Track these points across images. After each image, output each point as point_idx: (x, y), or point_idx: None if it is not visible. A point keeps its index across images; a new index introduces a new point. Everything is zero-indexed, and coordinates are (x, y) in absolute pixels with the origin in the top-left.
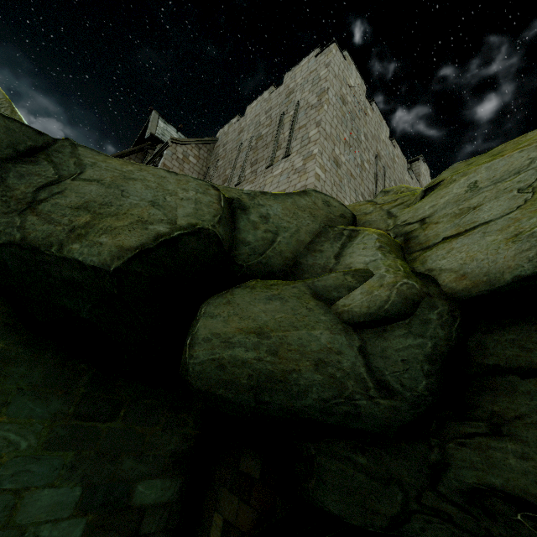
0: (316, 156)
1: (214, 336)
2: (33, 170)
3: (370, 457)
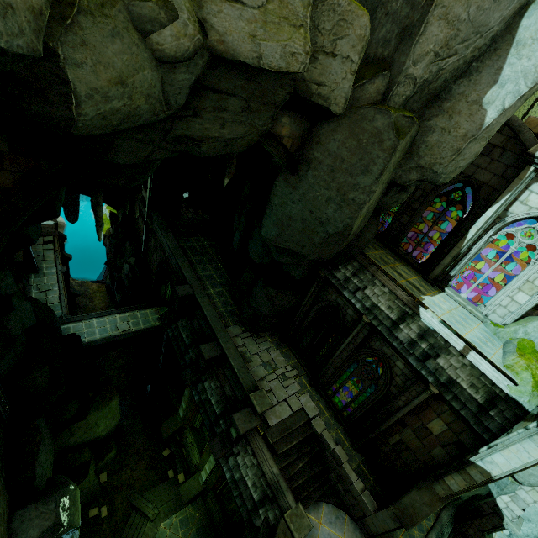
0: None
1: (94, 93)
2: None
3: (144, 135)
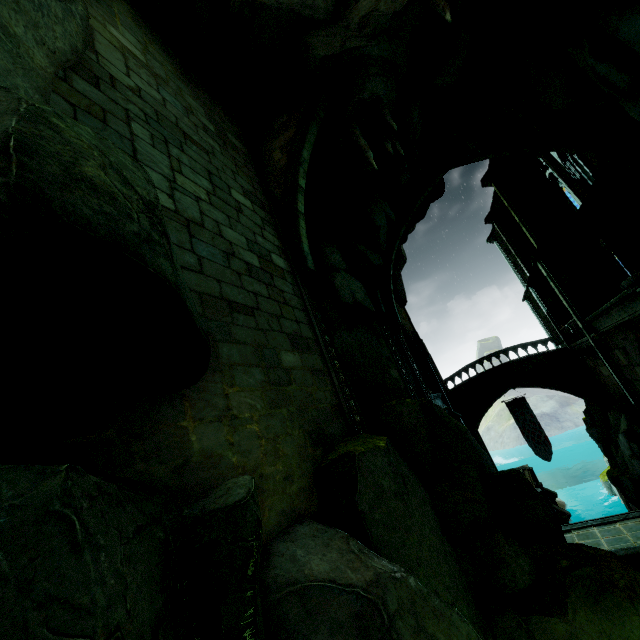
0: None
1: None
2: None
3: (326, 32)
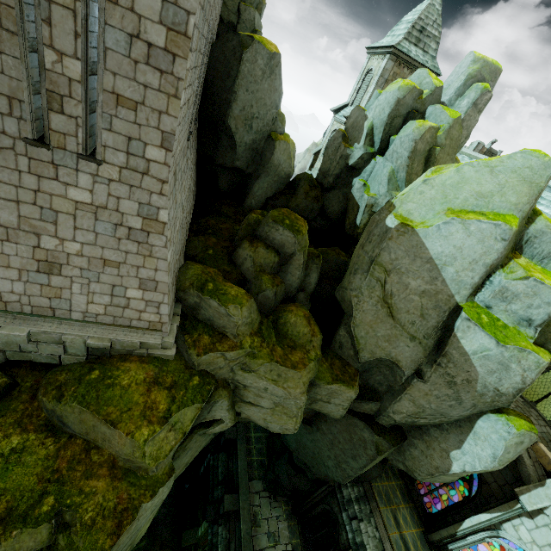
0: (167, 233)
1: None
2: None
3: None
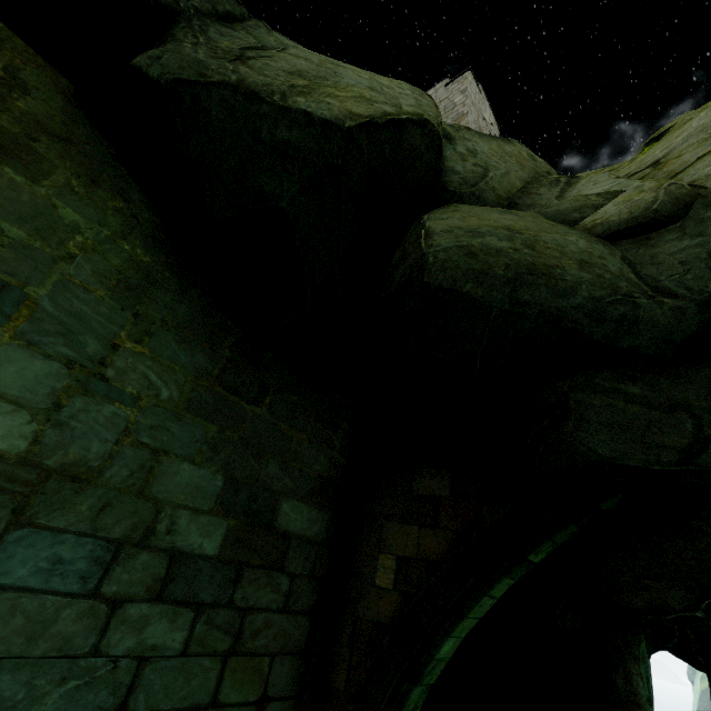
0: None
1: (454, 229)
2: (233, 34)
3: (644, 385)
